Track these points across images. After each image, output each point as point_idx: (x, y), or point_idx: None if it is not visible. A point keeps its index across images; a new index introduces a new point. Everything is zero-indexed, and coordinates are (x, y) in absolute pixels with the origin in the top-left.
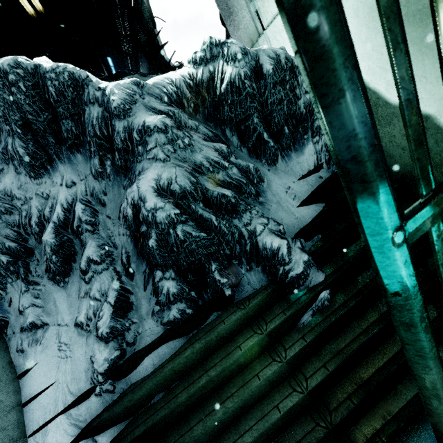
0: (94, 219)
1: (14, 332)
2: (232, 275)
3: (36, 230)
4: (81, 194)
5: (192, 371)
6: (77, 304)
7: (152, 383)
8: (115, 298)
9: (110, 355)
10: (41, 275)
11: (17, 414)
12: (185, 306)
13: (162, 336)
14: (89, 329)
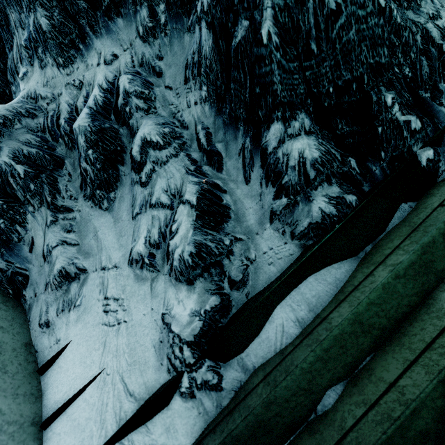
0: (147, 92)
1: (36, 294)
2: (426, 119)
3: (66, 130)
4: (125, 67)
5: (401, 326)
6: (131, 229)
7: (314, 357)
8: (196, 194)
9: (201, 304)
10: (75, 196)
11: (29, 443)
12: (338, 191)
13: (303, 257)
14: (155, 262)
